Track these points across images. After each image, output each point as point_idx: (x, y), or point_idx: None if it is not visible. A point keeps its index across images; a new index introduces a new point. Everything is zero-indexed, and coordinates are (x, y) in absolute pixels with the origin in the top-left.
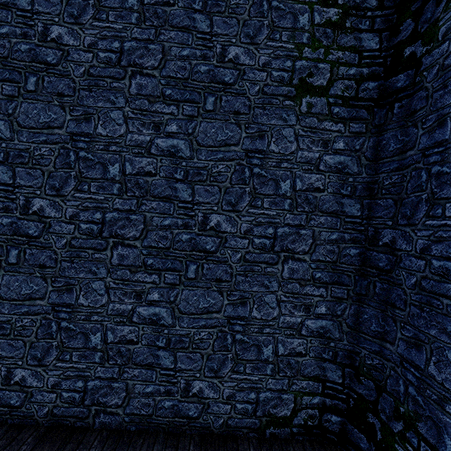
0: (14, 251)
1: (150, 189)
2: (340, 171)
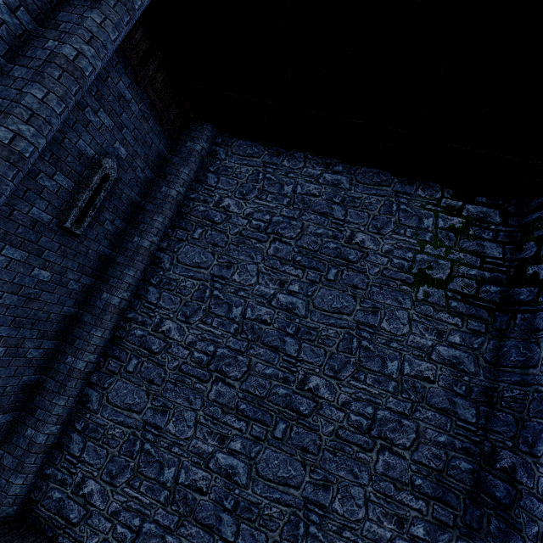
0: (135, 360)
1: (262, 336)
2: (454, 366)
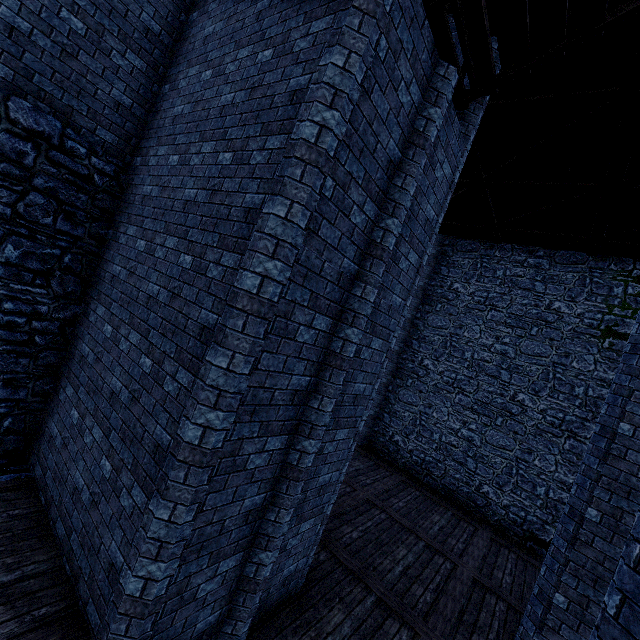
0: (410, 380)
1: (485, 369)
2: None
